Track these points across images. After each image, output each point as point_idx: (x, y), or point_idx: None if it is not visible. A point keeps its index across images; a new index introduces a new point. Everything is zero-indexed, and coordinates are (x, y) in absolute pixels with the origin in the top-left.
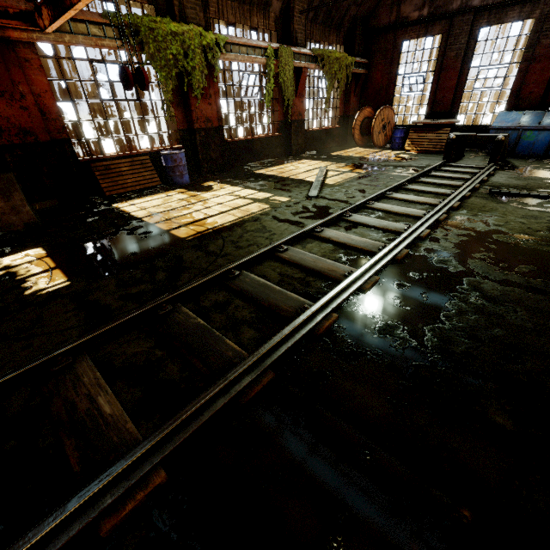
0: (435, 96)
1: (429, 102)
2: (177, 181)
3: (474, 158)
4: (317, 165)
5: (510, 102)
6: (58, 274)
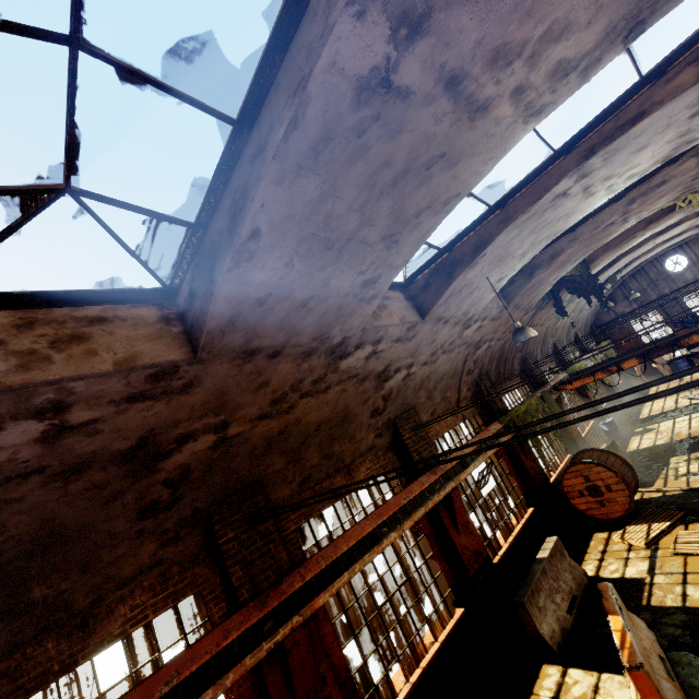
0: None
1: None
2: (620, 436)
3: None
4: (669, 399)
5: None
6: None
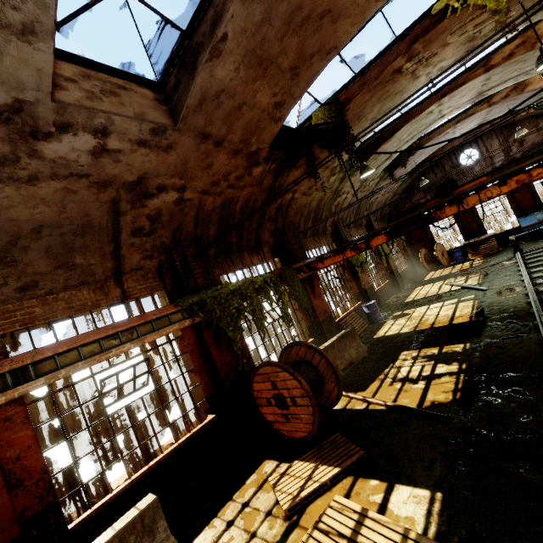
0: (463, 228)
1: (461, 232)
2: (379, 319)
3: (528, 245)
4: (436, 285)
5: (517, 213)
6: (451, 346)
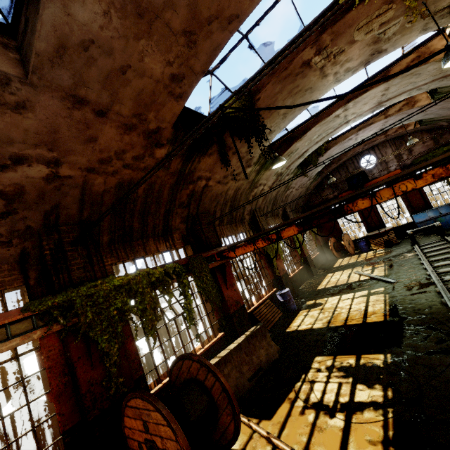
0: (365, 221)
1: (364, 224)
2: (292, 308)
3: (423, 239)
4: (345, 273)
5: (410, 210)
6: (370, 355)
